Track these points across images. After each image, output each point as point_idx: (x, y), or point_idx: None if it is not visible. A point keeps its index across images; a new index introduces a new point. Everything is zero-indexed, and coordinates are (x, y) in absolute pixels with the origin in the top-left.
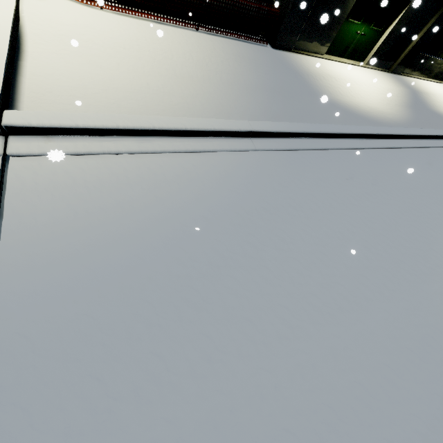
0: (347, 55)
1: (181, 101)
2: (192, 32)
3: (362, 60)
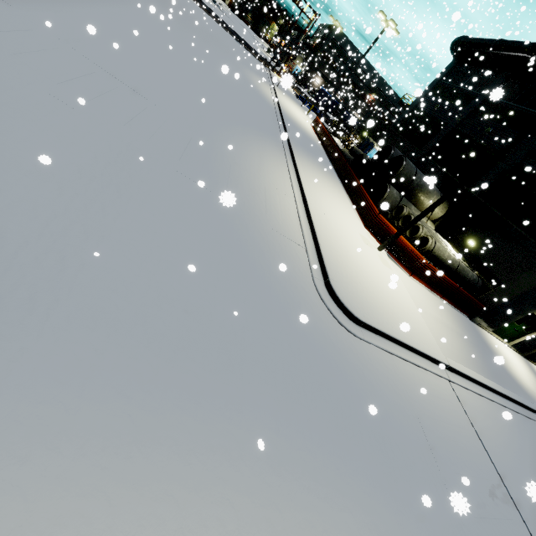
0: (502, 336)
1: (458, 353)
2: (440, 299)
3: (508, 341)
